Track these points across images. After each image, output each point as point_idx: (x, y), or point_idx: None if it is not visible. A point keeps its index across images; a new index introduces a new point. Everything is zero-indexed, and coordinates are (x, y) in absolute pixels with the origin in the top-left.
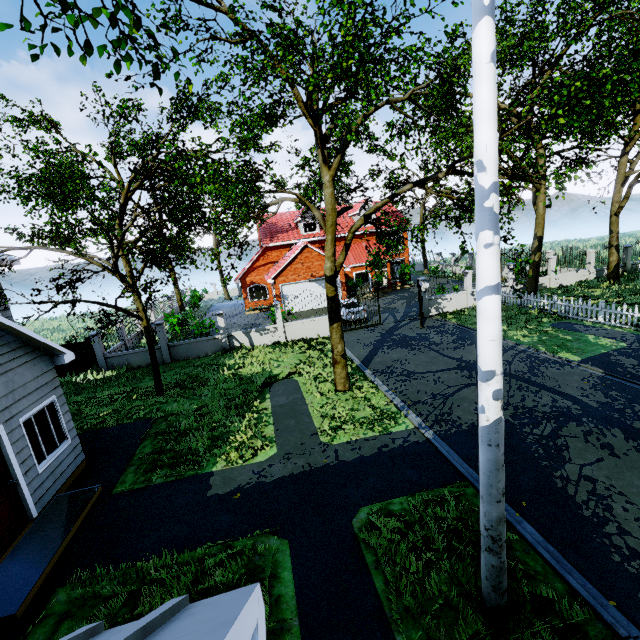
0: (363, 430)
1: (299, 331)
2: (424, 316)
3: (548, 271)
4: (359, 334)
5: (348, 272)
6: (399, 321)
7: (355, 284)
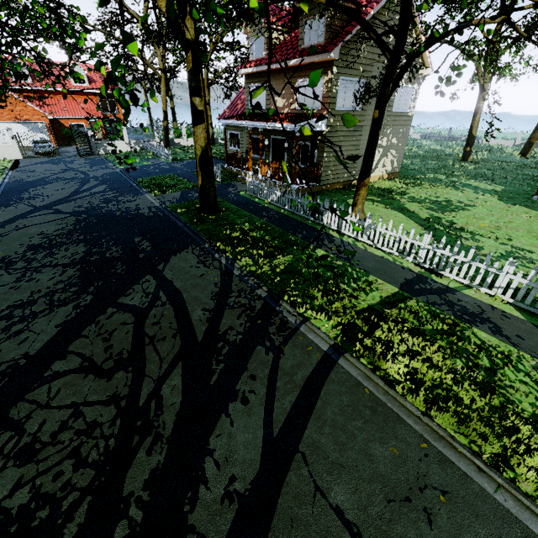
0: None
1: None
2: (95, 154)
3: (183, 135)
4: (37, 159)
5: (64, 122)
6: (75, 155)
7: (70, 133)
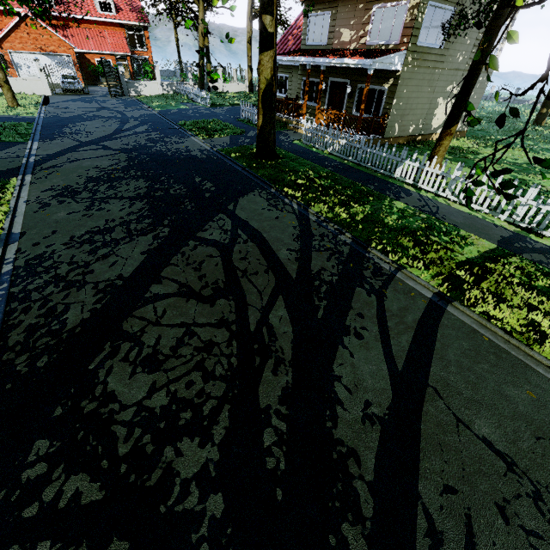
0: (5, 114)
1: (14, 87)
2: (125, 95)
3: (218, 79)
4: (66, 96)
5: (90, 57)
6: (105, 95)
7: (96, 70)
